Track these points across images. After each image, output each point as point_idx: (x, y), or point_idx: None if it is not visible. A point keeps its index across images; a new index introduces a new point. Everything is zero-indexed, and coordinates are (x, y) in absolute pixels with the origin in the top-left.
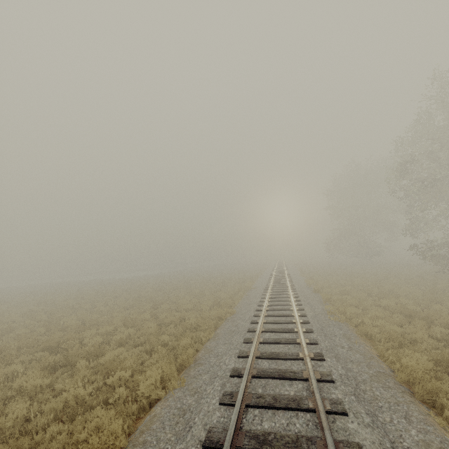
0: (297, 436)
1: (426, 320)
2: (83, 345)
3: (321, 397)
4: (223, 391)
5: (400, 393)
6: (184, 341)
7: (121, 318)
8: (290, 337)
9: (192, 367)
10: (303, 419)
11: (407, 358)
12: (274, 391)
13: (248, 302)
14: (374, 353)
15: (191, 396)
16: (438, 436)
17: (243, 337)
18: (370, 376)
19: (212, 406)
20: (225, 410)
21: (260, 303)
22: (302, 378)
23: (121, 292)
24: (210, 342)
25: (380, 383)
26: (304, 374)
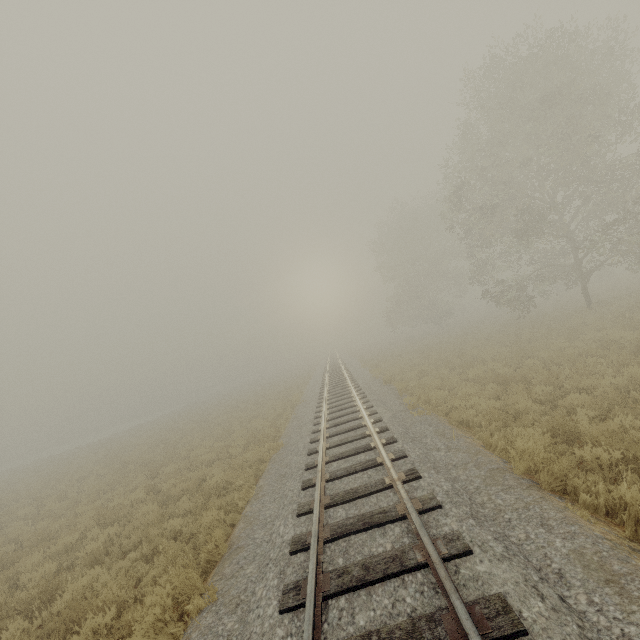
0: (413, 621)
1: (523, 382)
2: (21, 588)
3: (431, 538)
4: (283, 585)
5: (526, 490)
6: (207, 518)
7: (91, 513)
8: (368, 458)
9: (227, 559)
10: (414, 586)
11: (519, 439)
12: (362, 553)
13: (299, 423)
14: (478, 445)
15: (230, 615)
16: (588, 535)
17: (299, 480)
18: (483, 480)
19: (269, 621)
20: (291, 621)
21: (316, 420)
22: (398, 517)
23: (90, 467)
24: (251, 504)
25: (498, 485)
26: (398, 511)
